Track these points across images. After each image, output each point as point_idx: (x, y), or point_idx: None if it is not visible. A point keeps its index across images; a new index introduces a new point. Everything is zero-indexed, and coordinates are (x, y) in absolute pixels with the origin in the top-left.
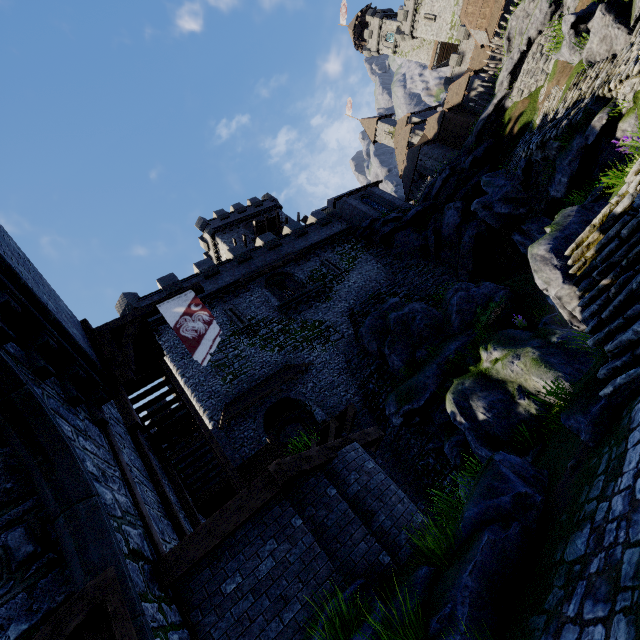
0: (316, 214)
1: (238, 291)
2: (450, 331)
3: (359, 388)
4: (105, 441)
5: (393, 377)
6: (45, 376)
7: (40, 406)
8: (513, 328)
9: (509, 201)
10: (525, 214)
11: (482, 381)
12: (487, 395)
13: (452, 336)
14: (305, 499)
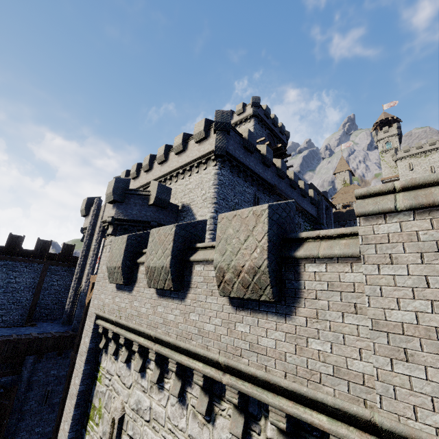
0: (315, 193)
1: (266, 190)
2: None
3: None
4: None
5: None
6: None
7: None
8: None
9: None
10: None
11: None
12: None
13: None
14: None
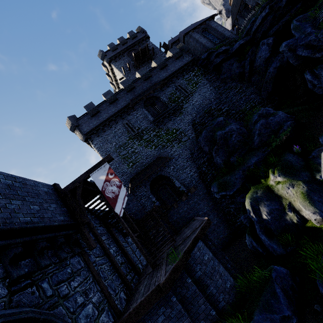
0: (172, 50)
1: (129, 111)
2: (252, 146)
3: (197, 169)
4: (82, 260)
5: (216, 165)
6: (46, 266)
7: (50, 320)
8: (291, 151)
9: (310, 46)
10: (319, 57)
11: (268, 193)
12: (270, 204)
13: (253, 150)
14: (176, 284)
